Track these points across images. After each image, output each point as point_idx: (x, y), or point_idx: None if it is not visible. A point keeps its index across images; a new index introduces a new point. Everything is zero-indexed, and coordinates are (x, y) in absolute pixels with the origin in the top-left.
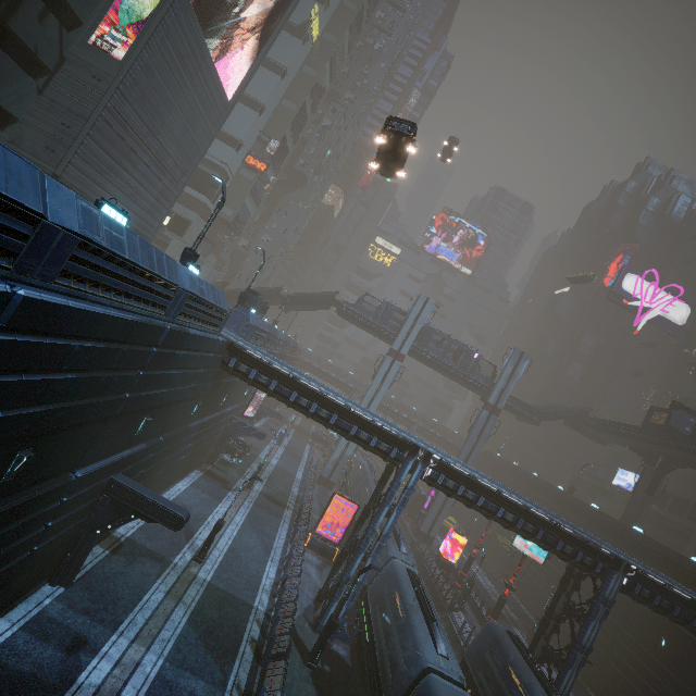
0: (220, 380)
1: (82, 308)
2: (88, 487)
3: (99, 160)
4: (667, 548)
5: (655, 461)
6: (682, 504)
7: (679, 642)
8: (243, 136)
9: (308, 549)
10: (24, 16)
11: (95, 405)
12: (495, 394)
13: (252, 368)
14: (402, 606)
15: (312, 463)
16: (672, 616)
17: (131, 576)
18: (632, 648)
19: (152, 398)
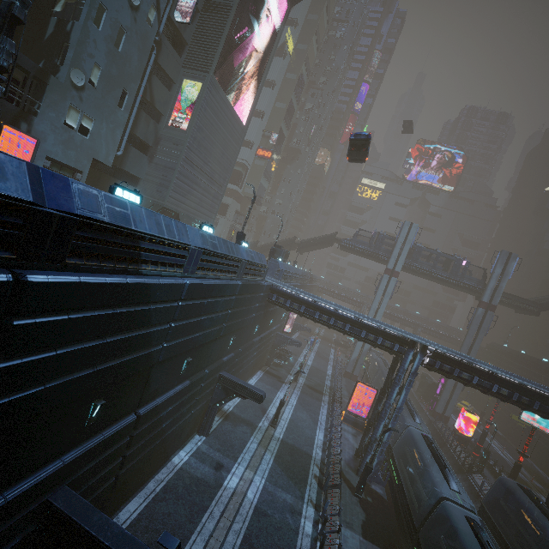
0: (267, 309)
1: (206, 283)
2: (211, 379)
3: (182, 189)
4: None
5: None
6: None
7: None
8: (253, 138)
9: (344, 422)
10: (140, 126)
11: (212, 331)
12: (488, 293)
13: (287, 299)
14: (420, 459)
15: (337, 363)
16: None
17: (237, 433)
18: None
19: (235, 325)
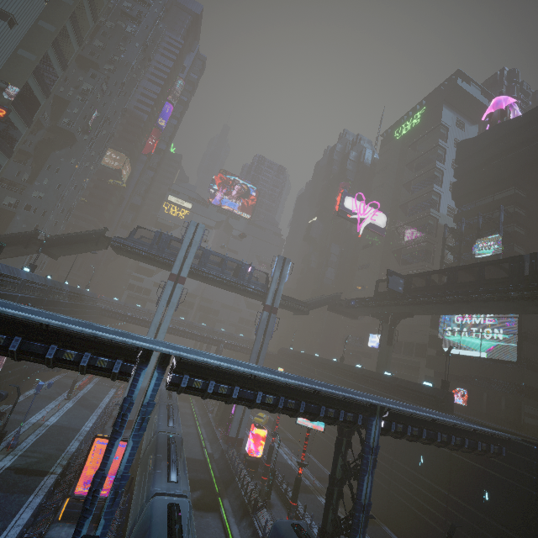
0: None
1: None
2: None
3: None
4: (408, 381)
5: (387, 319)
6: (410, 346)
7: (431, 454)
8: None
9: (64, 522)
10: None
11: None
12: (270, 296)
13: None
14: None
15: (110, 407)
16: (422, 440)
17: None
18: (403, 474)
19: None
